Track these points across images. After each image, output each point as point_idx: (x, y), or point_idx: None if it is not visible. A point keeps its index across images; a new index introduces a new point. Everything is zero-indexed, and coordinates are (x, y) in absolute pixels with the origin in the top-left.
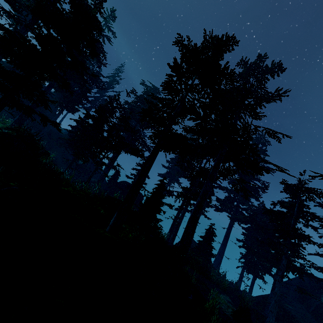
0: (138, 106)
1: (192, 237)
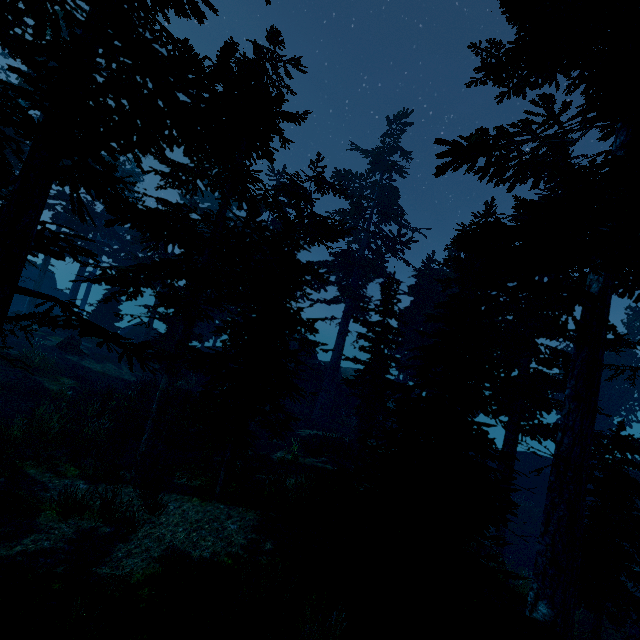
0: None
1: None
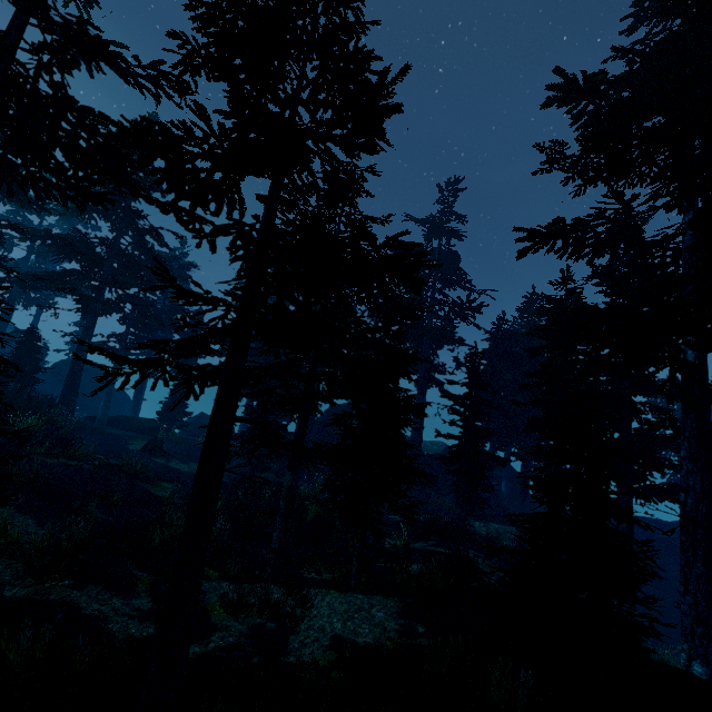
0: (23, 218)
1: (74, 385)
